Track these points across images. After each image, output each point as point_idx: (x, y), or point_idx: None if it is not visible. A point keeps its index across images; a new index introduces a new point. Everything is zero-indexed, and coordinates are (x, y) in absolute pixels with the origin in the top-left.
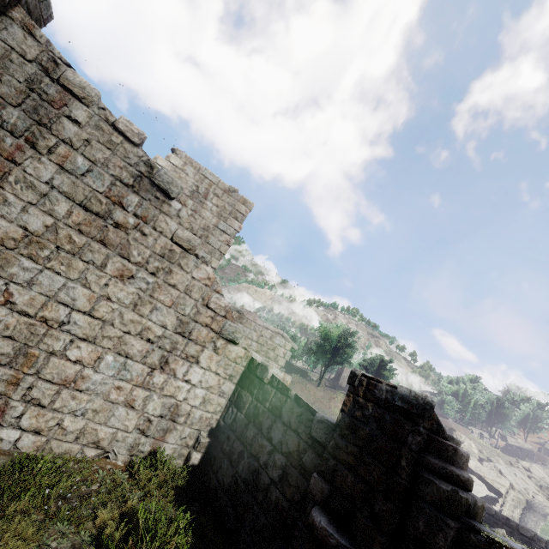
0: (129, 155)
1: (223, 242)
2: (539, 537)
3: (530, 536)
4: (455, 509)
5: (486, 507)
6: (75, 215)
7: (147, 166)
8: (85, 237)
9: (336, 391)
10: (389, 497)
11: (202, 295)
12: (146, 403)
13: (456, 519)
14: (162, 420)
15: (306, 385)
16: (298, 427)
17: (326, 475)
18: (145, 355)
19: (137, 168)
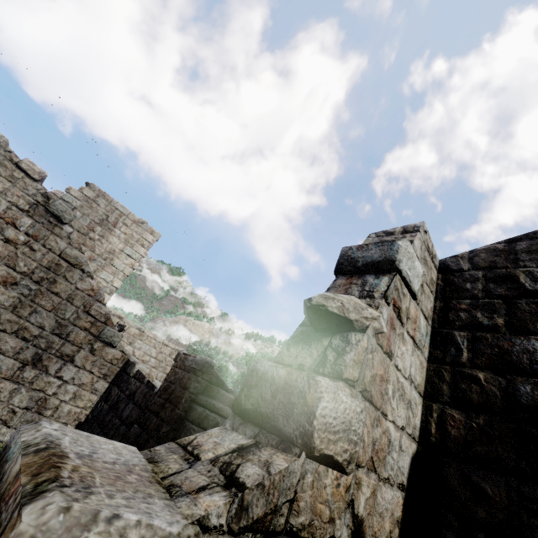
0: (28, 188)
1: (128, 265)
2: None
3: None
4: (201, 421)
5: None
6: None
7: (44, 197)
8: None
9: None
10: (170, 423)
11: (84, 303)
12: (12, 395)
13: (203, 428)
14: (28, 412)
15: None
16: (142, 403)
17: (142, 424)
18: (18, 351)
19: (34, 198)
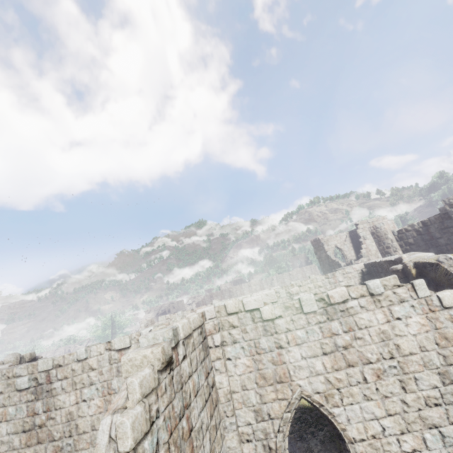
0: None
1: None
2: None
3: None
4: None
5: None
6: None
7: None
8: None
9: None
10: None
11: None
12: None
13: None
14: None
15: None
16: None
17: None
18: None
19: None
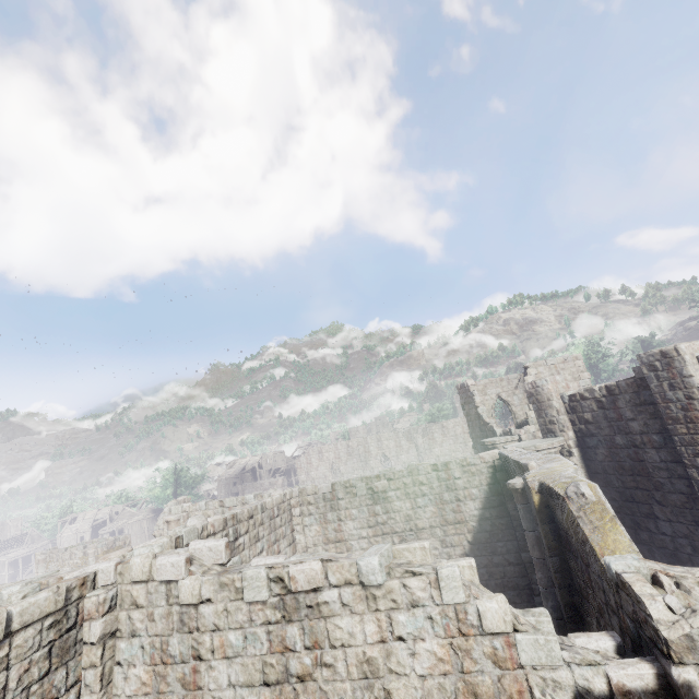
0: None
1: None
2: None
3: None
4: None
5: None
6: None
7: None
8: None
9: None
10: None
11: None
12: None
13: None
14: None
15: None
16: None
17: None
18: None
19: None
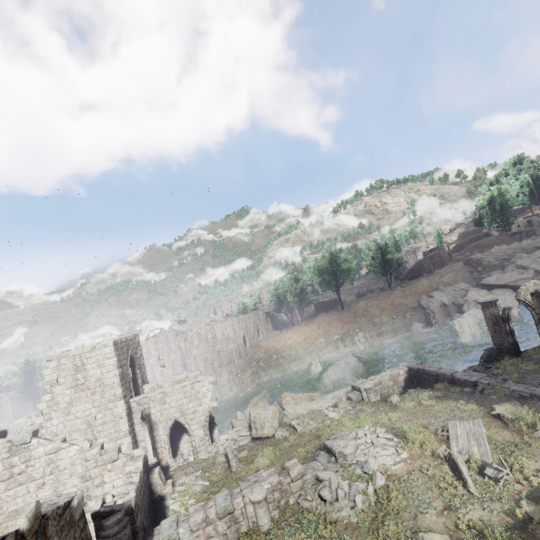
0: None
1: (113, 377)
2: (439, 372)
3: (435, 375)
4: None
5: (412, 368)
6: (2, 487)
7: (9, 442)
8: (12, 490)
9: (357, 303)
10: None
11: (82, 459)
12: None
13: None
14: None
15: (331, 318)
16: None
17: None
18: None
19: (6, 447)
